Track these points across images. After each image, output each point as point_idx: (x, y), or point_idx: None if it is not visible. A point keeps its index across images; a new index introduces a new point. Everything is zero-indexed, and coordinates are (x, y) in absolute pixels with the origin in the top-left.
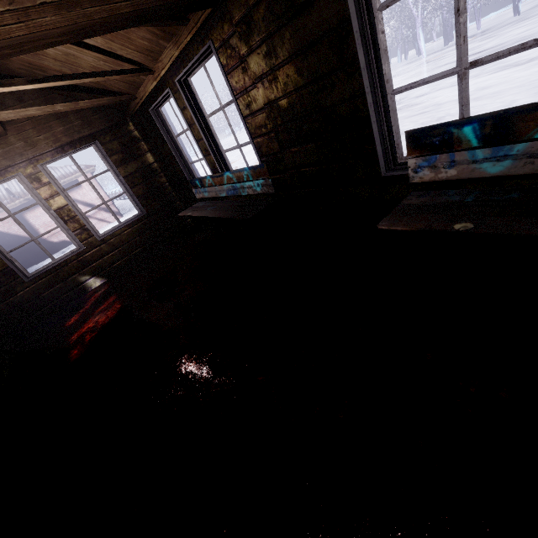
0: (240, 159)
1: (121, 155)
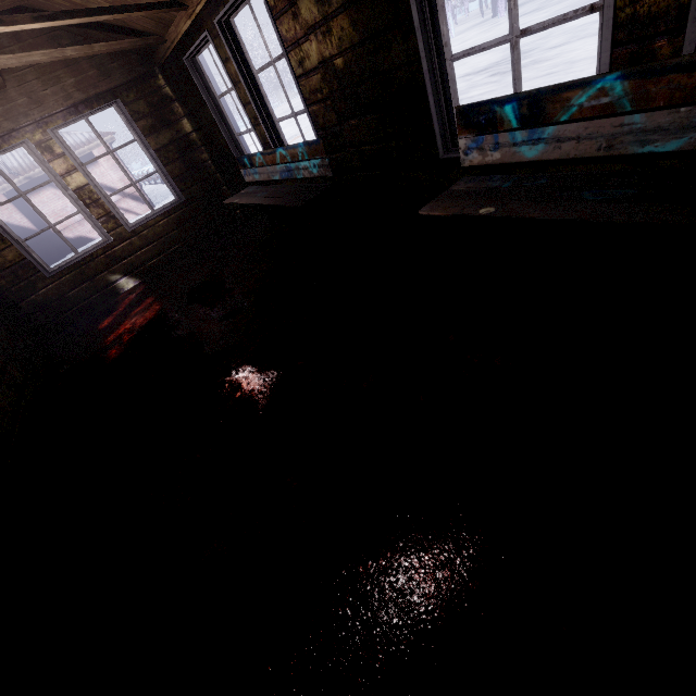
0: (310, 131)
1: (150, 120)
